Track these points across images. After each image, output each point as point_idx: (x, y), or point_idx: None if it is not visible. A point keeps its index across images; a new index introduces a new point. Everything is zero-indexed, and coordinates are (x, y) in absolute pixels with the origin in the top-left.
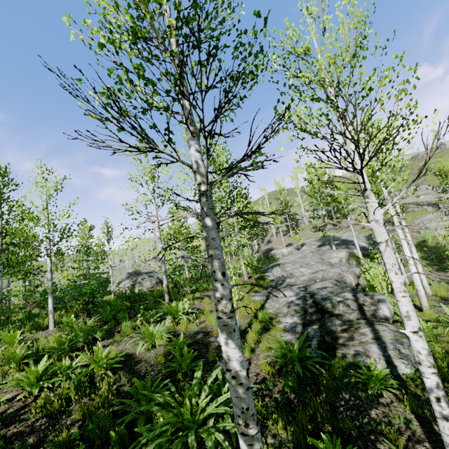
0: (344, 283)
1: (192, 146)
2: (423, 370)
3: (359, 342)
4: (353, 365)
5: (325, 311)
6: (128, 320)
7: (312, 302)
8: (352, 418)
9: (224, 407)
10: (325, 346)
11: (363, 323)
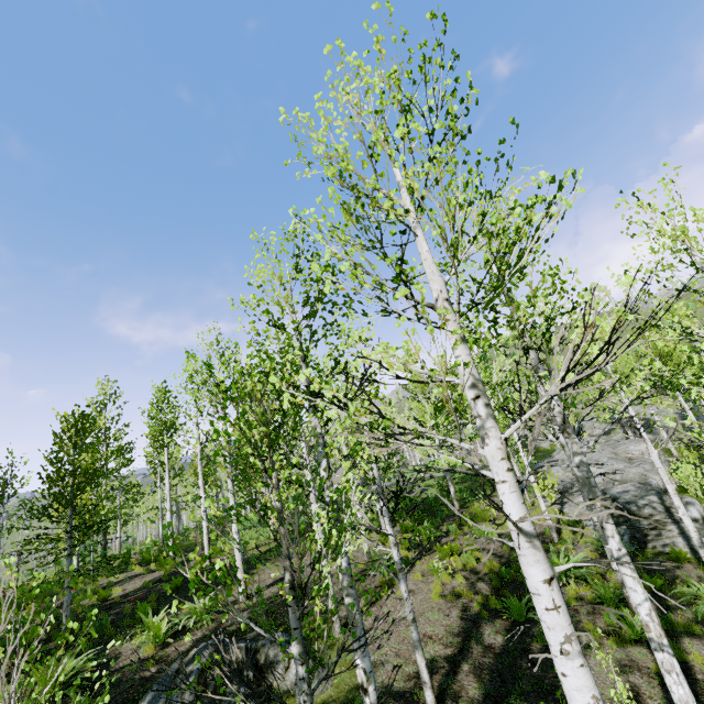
0: (648, 485)
1: (560, 435)
2: (691, 533)
3: (666, 537)
4: (663, 552)
5: (631, 514)
6: (441, 524)
7: (616, 506)
8: (661, 574)
9: (581, 559)
10: (636, 540)
11: (670, 522)
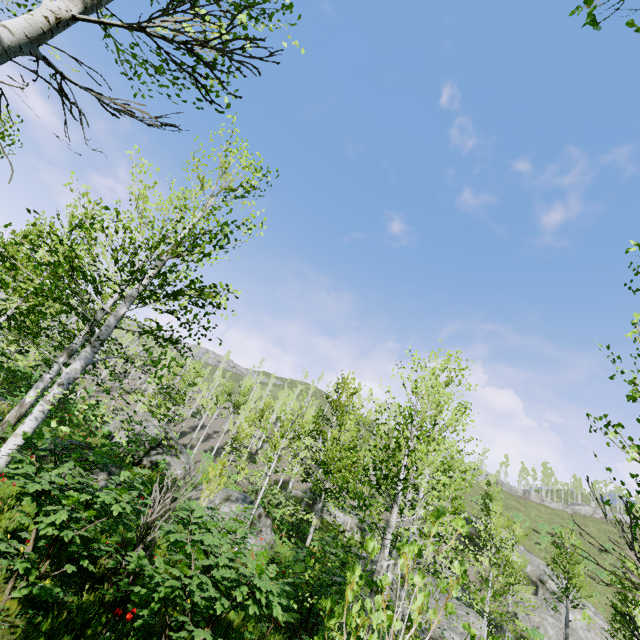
0: None
1: None
2: None
3: None
4: None
5: None
6: None
7: None
8: None
9: None
10: None
11: None
